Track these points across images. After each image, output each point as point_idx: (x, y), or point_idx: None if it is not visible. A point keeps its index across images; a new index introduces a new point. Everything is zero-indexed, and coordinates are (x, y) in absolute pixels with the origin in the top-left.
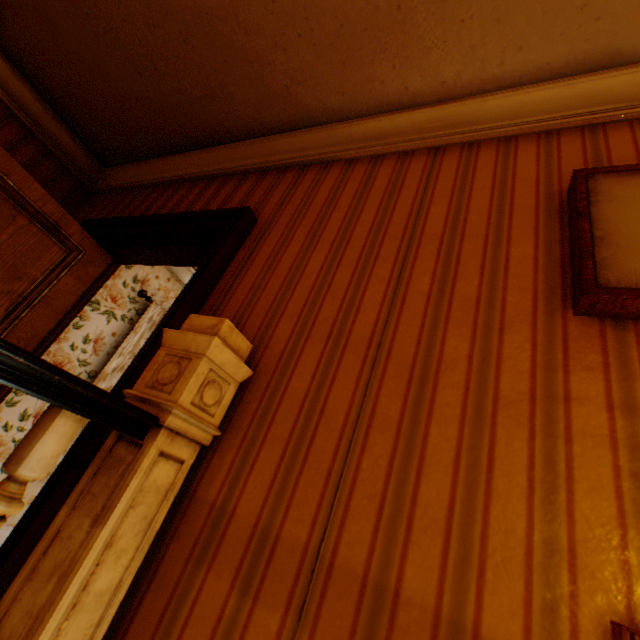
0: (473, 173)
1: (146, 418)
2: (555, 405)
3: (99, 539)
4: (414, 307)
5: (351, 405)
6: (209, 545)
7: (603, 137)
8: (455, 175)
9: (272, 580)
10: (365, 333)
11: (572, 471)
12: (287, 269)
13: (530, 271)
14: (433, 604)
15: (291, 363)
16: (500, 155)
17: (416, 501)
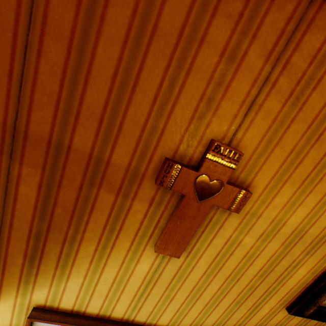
0: None
1: None
2: (193, 45)
3: None
4: None
5: (20, 3)
6: None
7: None
8: None
9: None
10: None
11: (181, 94)
12: None
13: None
14: (89, 152)
15: None
16: None
17: (83, 102)
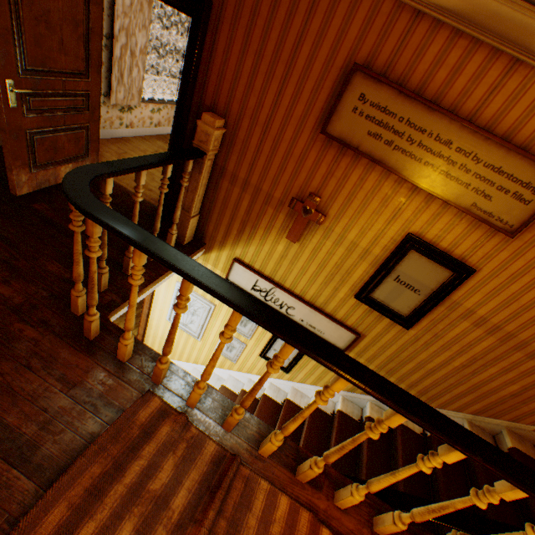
0: (332, 20)
1: (204, 156)
2: (303, 160)
3: (202, 178)
4: (281, 113)
5: (256, 147)
6: (222, 175)
7: (396, 20)
8: (324, 16)
9: (237, 184)
10: (263, 120)
11: (299, 175)
12: (234, 67)
13: (320, 110)
14: (267, 192)
15: (239, 126)
16: (351, 6)
17: (268, 175)
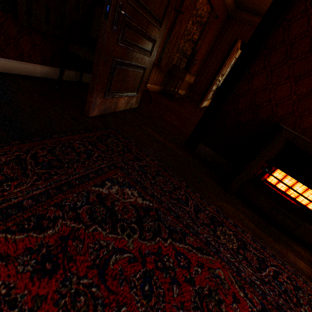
0: None
1: None
2: None
3: None
4: None
5: None
6: None
7: None
8: None
9: None
10: None
11: None
12: None
13: None
14: None
15: None
16: None
17: None
